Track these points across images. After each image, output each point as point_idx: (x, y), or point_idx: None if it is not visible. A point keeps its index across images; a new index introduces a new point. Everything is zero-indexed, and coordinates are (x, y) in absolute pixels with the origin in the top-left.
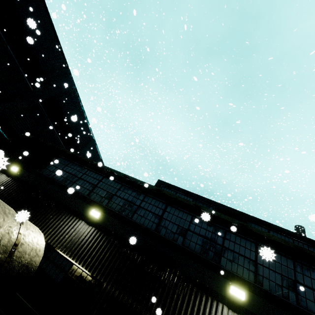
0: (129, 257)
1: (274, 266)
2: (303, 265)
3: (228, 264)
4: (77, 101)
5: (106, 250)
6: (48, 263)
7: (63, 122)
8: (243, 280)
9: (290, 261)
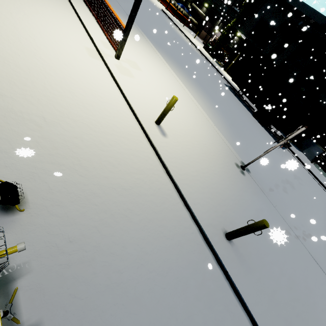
0: (196, 1)
1: (214, 1)
2: (218, 0)
3: (208, 1)
4: None
5: (193, 0)
6: (187, 4)
7: None
8: (208, 4)
9: (217, 0)
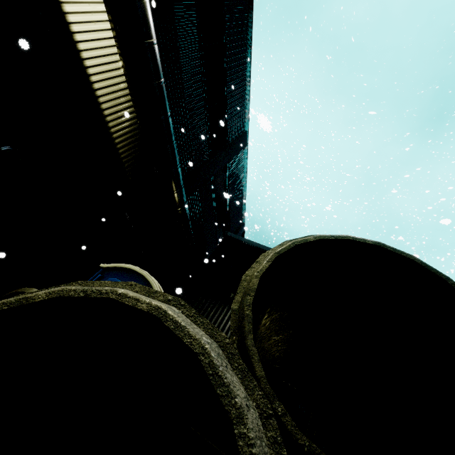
0: None
1: None
2: None
3: None
4: (242, 168)
5: None
6: None
7: (224, 201)
8: None
9: None
